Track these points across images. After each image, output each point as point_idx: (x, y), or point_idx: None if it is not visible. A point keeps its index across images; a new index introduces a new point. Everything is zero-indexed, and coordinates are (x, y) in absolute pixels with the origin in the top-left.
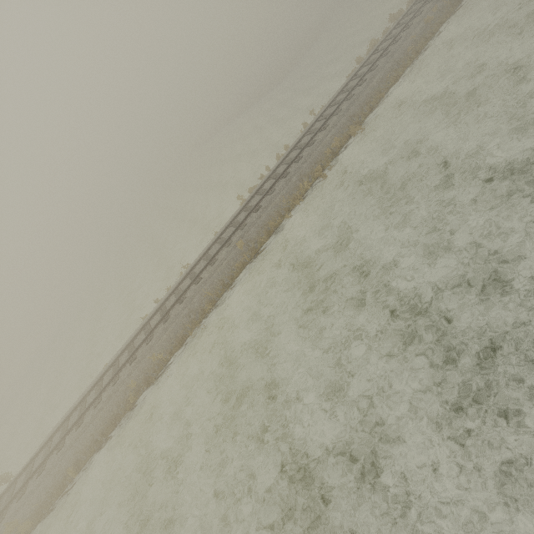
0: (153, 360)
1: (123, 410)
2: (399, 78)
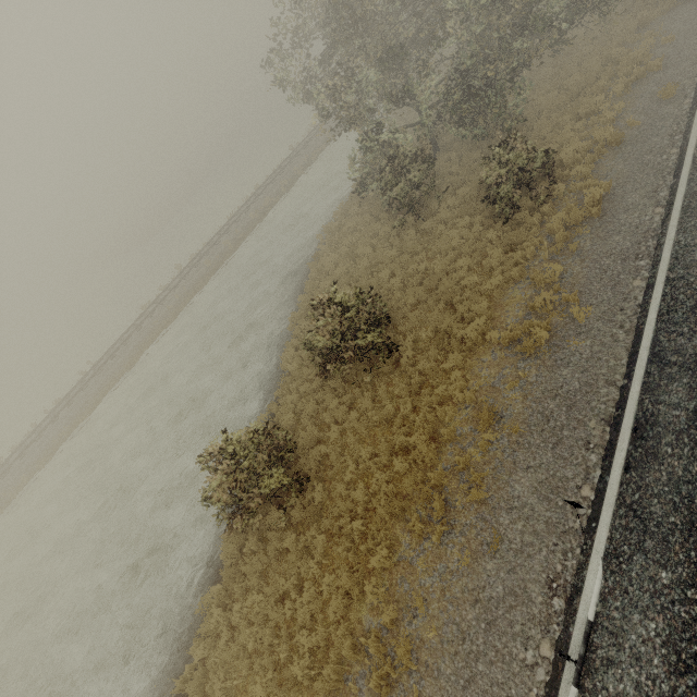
0: None
1: None
2: (133, 365)
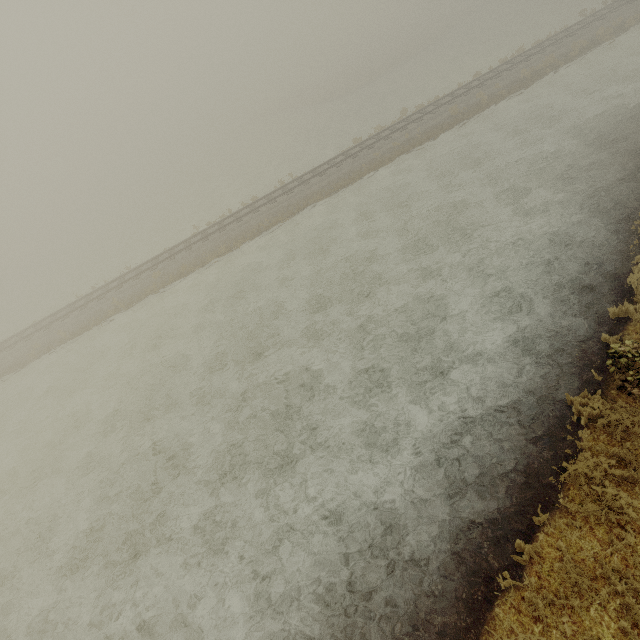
0: (58, 334)
1: (25, 360)
2: (341, 189)
